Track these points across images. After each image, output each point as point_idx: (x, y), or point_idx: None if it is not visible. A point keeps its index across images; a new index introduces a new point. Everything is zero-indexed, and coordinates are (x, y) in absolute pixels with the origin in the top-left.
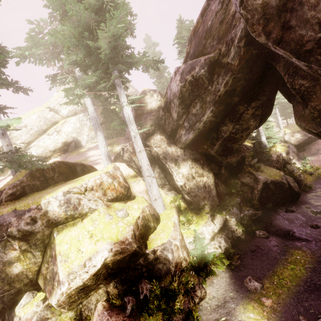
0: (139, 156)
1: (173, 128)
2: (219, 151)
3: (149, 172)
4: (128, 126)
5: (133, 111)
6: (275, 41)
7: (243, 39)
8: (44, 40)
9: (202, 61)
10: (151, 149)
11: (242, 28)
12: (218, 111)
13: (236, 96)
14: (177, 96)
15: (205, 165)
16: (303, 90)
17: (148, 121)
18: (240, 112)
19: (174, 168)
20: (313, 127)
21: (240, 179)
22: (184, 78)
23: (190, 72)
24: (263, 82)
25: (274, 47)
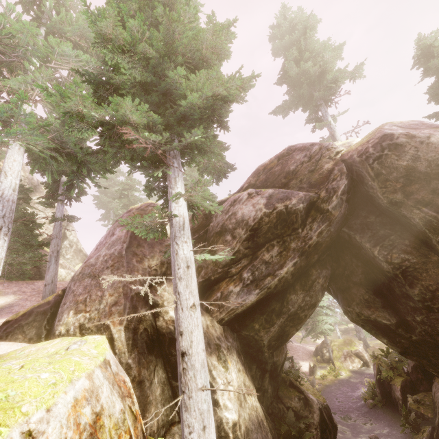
0: (190, 318)
1: (211, 278)
2: (274, 337)
3: (205, 374)
4: (176, 237)
5: (124, 225)
6: (420, 202)
7: (346, 194)
8: (2, 20)
9: (301, 195)
10: (162, 312)
11: (345, 184)
12: (298, 267)
13: (317, 254)
14: (250, 225)
15: (247, 367)
16: (408, 265)
17: (158, 252)
18: (312, 277)
19: (218, 368)
20: (384, 316)
21: (285, 402)
22: (273, 205)
23: (283, 201)
24: (330, 249)
25: (417, 207)
